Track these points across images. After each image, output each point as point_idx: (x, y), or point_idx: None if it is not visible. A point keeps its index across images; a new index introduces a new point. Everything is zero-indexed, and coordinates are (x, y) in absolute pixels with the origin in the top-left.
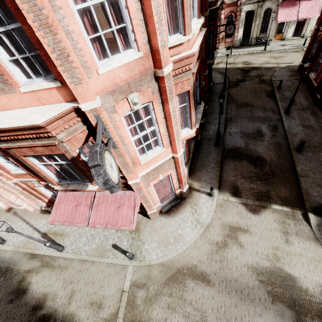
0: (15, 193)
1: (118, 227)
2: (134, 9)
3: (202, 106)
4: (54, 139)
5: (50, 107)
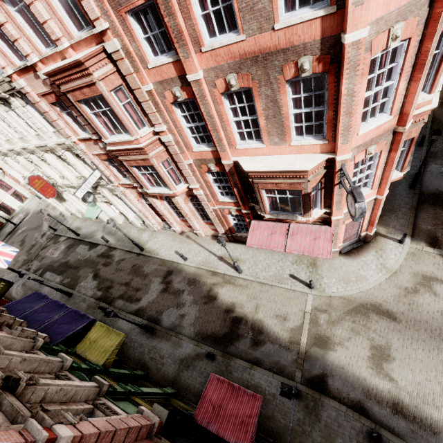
0: (199, 218)
1: (315, 255)
2: (401, 89)
3: None
4: (303, 179)
5: (307, 156)
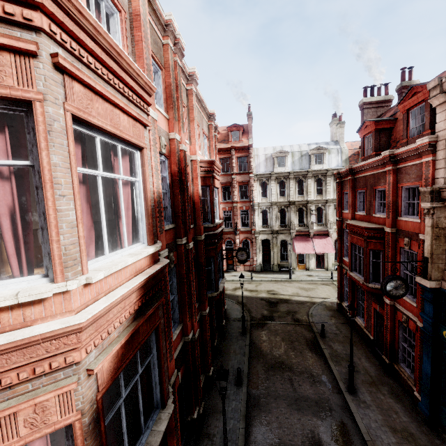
0: None
1: None
2: None
3: (164, 417)
4: None
5: None
